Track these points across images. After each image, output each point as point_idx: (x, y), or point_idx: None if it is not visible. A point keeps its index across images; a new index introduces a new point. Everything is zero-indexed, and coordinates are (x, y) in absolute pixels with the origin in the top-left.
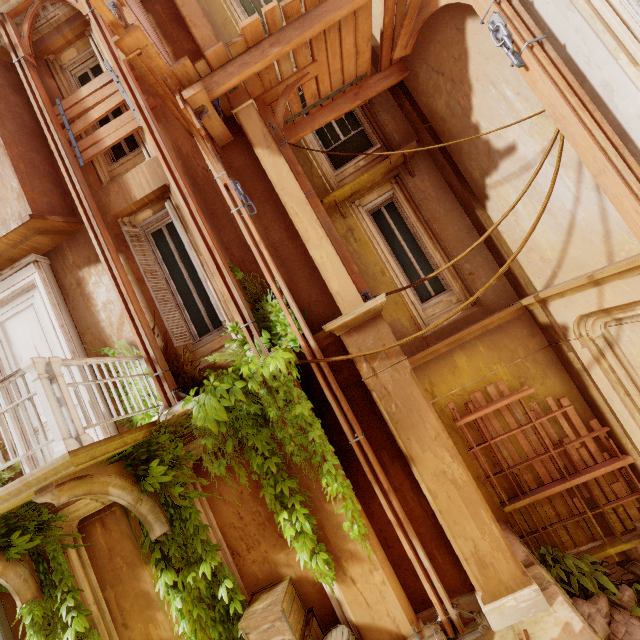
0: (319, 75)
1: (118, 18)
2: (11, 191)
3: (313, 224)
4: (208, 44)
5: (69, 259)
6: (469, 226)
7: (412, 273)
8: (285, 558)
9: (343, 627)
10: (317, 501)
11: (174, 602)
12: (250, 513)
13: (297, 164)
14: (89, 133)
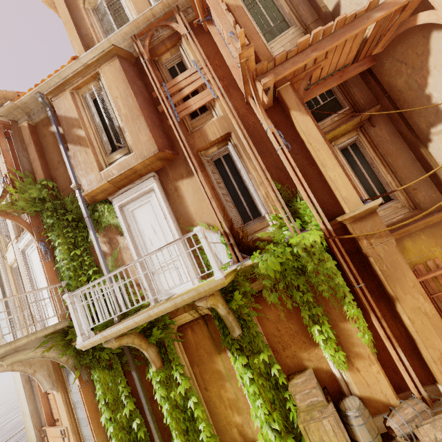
0: (324, 66)
1: (238, 41)
2: (145, 136)
3: (329, 156)
4: (260, 50)
5: (170, 175)
6: (413, 159)
7: (368, 188)
8: (307, 356)
9: (352, 397)
10: (334, 321)
11: (246, 374)
12: (284, 328)
13: (314, 120)
14: (179, 102)
